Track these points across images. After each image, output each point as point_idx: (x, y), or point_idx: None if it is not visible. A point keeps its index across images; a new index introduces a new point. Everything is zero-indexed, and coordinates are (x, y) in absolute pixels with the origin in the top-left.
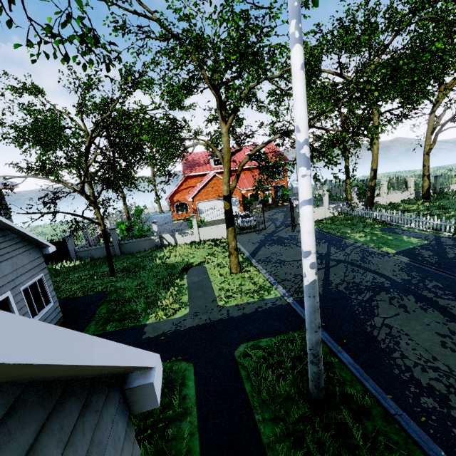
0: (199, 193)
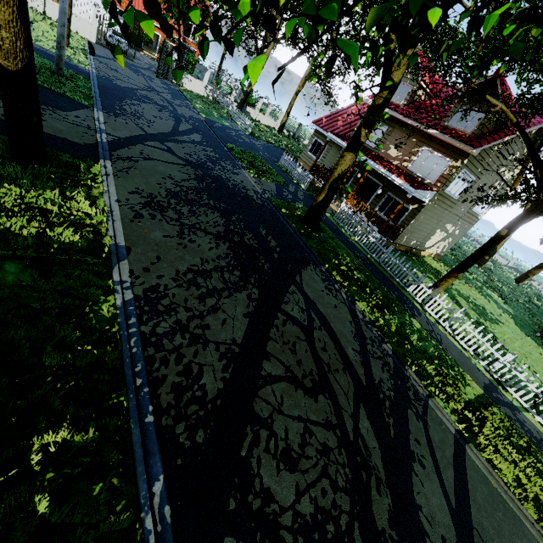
0: None
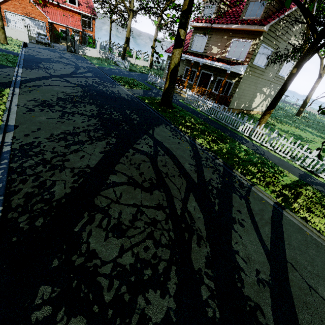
0: (7, 3)
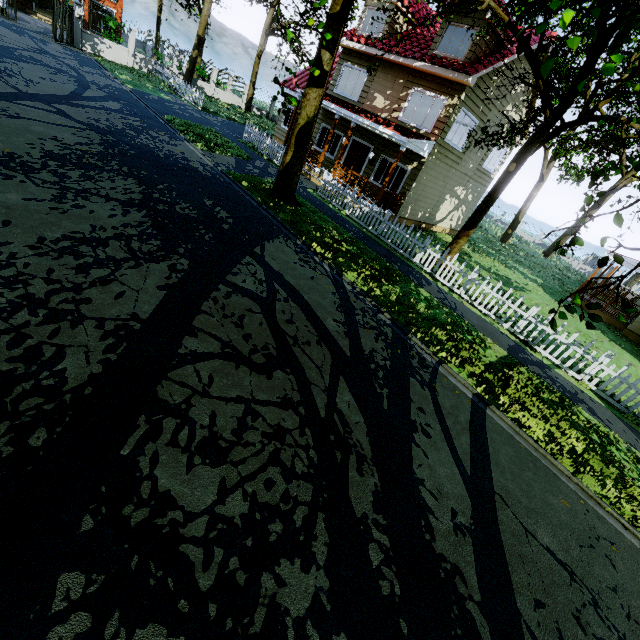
0: None
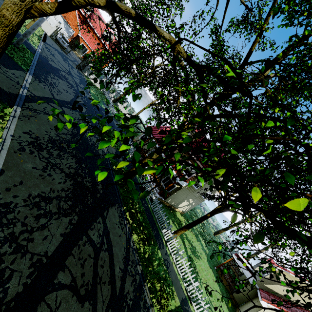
0: None
